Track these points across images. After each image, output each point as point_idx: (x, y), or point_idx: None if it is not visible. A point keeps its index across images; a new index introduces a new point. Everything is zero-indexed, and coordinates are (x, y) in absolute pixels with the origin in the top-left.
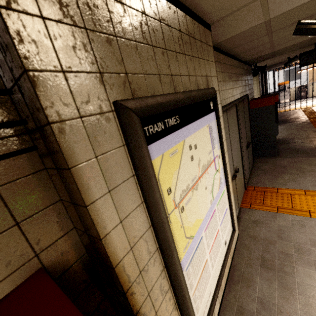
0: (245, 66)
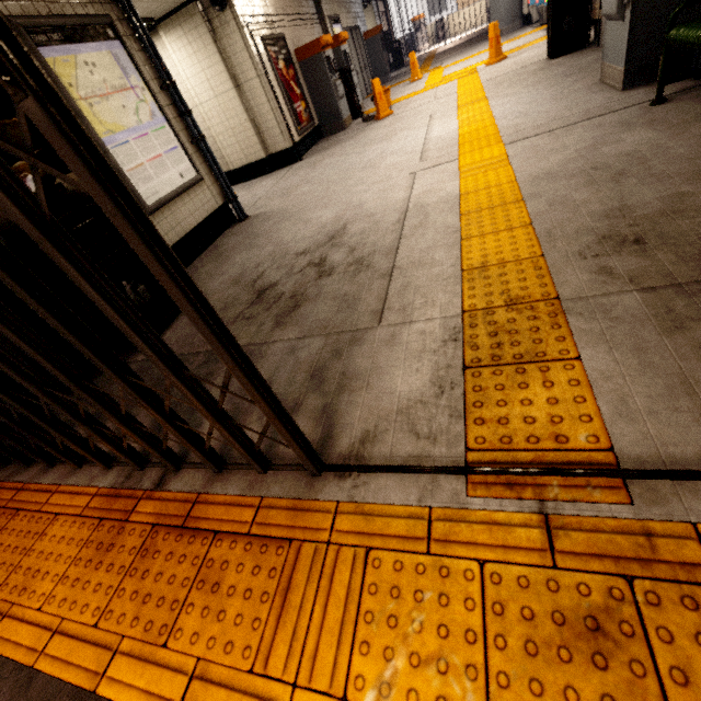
0: (353, 0)
